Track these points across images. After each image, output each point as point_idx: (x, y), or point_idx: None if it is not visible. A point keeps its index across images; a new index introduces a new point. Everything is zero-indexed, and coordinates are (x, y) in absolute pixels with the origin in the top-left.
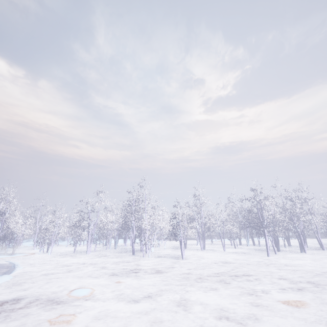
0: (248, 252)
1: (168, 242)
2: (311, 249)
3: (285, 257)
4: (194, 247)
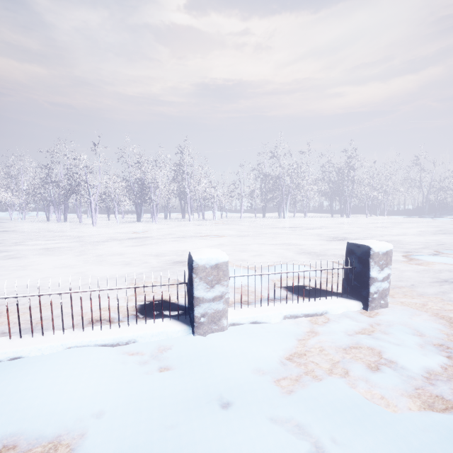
0: (104, 223)
1: (75, 216)
2: (188, 220)
3: (109, 227)
4: (75, 220)
